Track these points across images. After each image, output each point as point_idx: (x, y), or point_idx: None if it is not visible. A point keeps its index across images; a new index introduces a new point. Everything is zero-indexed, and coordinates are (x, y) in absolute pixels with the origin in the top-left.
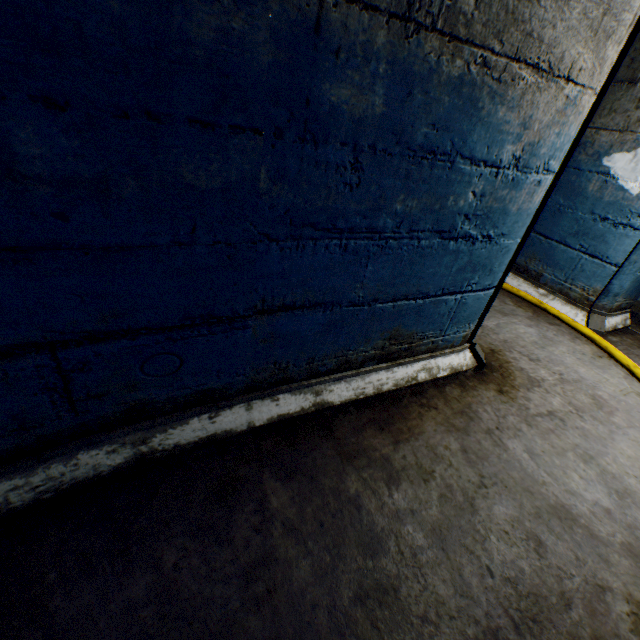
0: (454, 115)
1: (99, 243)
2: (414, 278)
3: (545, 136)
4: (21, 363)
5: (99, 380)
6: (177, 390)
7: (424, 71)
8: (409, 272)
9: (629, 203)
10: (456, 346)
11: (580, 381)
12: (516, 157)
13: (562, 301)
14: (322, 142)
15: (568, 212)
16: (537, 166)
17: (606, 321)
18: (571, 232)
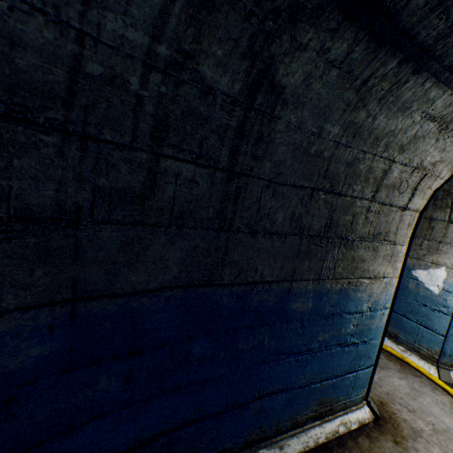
0: (339, 300)
1: (204, 378)
2: (329, 368)
3: (380, 296)
4: (157, 442)
5: (181, 448)
6: (211, 451)
7: (326, 290)
8: (327, 365)
9: (435, 298)
10: (358, 403)
11: (448, 430)
12: (369, 307)
13: (417, 356)
14: (289, 321)
15: (402, 297)
16: (380, 307)
17: (451, 373)
18: (407, 310)
